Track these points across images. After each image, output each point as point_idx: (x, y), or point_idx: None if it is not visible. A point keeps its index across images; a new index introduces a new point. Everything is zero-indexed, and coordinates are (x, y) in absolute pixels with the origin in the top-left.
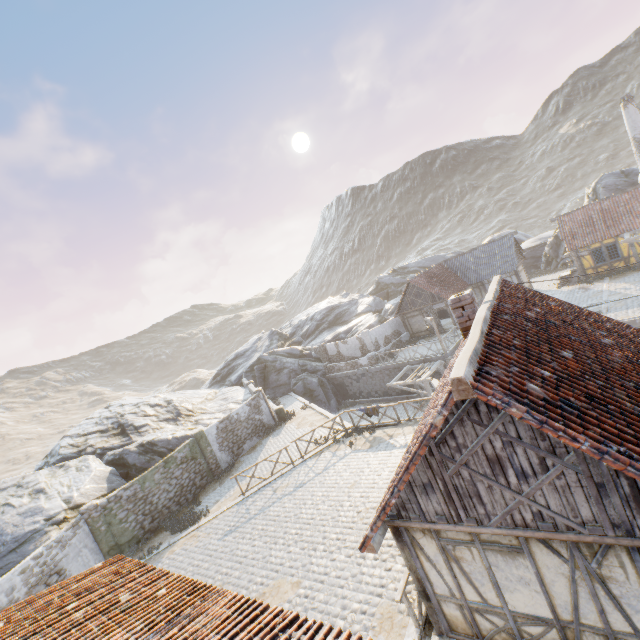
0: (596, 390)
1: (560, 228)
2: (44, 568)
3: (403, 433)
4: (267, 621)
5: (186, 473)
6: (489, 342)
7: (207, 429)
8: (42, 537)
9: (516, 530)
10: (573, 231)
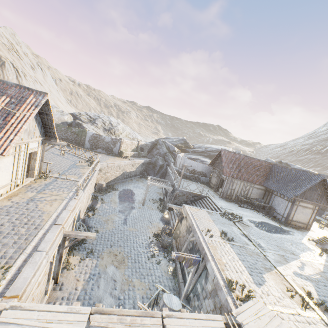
0: None
1: None
2: None
3: (82, 170)
4: None
5: (72, 136)
6: None
7: (89, 131)
8: None
9: None
10: None
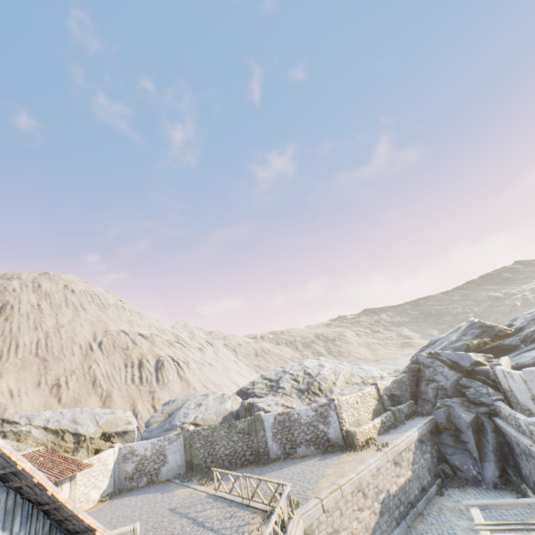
0: None
1: None
2: (160, 448)
3: None
4: None
5: (241, 442)
6: None
7: (266, 415)
8: (174, 431)
9: None
10: None
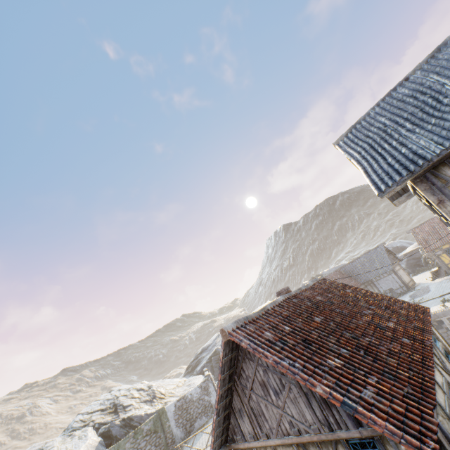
0: (314, 336)
1: (415, 237)
2: None
3: None
4: None
5: (149, 445)
6: (264, 313)
7: (167, 406)
8: None
9: (284, 438)
10: (425, 238)
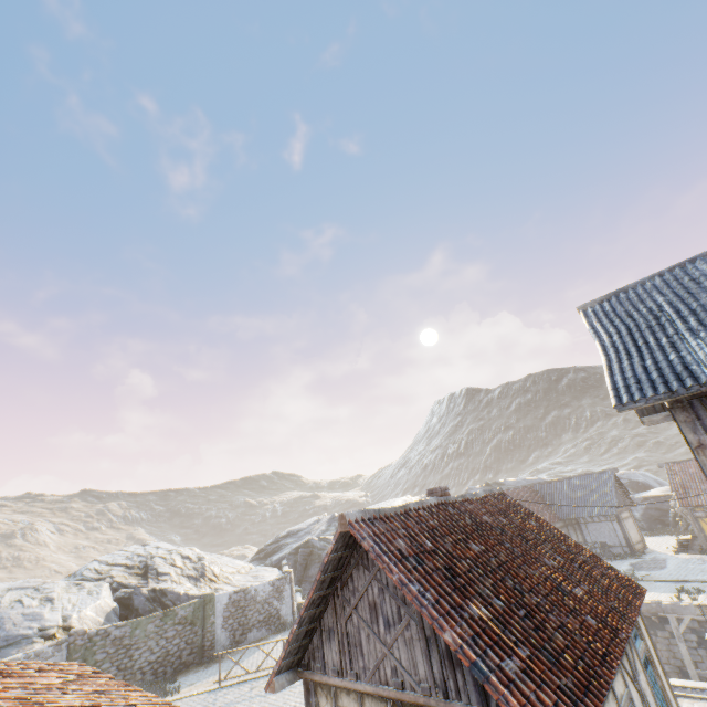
0: (463, 568)
1: (669, 476)
2: None
3: None
4: (163, 705)
5: (178, 638)
6: (403, 512)
7: (219, 594)
8: (27, 645)
9: (379, 687)
10: (685, 483)
